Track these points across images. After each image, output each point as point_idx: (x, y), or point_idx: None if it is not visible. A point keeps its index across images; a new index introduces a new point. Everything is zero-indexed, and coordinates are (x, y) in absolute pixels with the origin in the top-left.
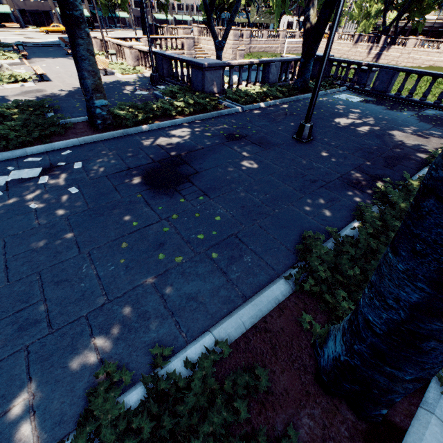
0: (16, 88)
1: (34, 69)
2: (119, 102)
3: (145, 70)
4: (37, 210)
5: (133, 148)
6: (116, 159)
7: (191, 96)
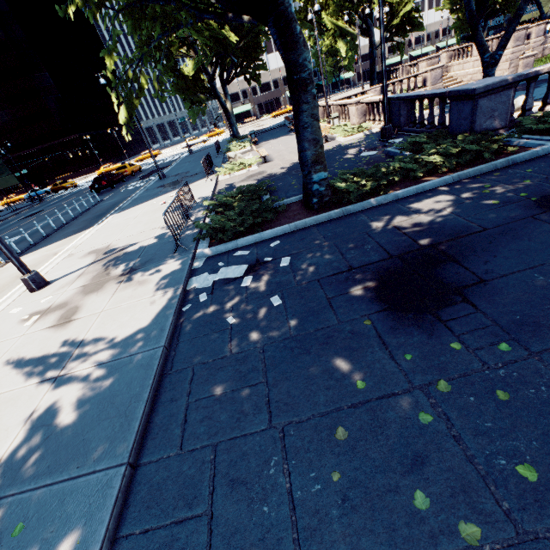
0: (242, 175)
1: (260, 153)
2: (340, 171)
3: (372, 125)
4: (233, 328)
5: (356, 234)
6: (333, 252)
7: (449, 143)
